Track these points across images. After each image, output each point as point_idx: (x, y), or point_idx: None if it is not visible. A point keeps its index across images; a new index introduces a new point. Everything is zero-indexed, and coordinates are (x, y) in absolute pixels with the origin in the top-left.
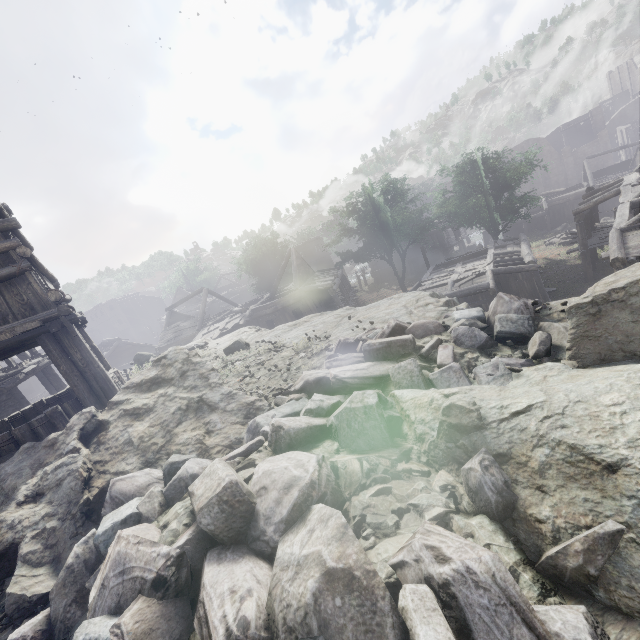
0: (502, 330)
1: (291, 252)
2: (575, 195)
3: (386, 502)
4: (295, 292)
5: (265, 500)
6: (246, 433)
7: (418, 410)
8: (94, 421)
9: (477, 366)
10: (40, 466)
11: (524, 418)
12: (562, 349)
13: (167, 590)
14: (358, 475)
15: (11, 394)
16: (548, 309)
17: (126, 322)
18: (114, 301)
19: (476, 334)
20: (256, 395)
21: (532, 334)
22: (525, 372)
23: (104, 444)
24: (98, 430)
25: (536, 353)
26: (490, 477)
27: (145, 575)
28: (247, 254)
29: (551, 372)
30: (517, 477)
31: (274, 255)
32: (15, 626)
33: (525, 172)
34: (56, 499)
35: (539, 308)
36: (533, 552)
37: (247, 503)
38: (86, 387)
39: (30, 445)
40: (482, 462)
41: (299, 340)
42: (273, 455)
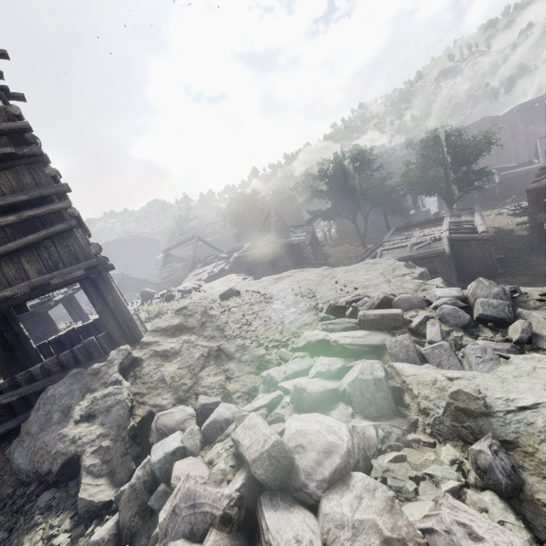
0: (484, 313)
1: (271, 210)
2: (526, 171)
3: (403, 468)
4: (273, 244)
5: (304, 458)
6: (262, 384)
7: (421, 387)
8: (130, 357)
9: (466, 347)
10: (87, 390)
11: (531, 414)
12: (542, 338)
13: (232, 526)
14: (374, 440)
15: (42, 316)
16: (524, 296)
17: (127, 258)
18: (118, 240)
19: (460, 315)
20: (256, 343)
21: (512, 320)
22: (513, 360)
23: (140, 378)
24: (133, 365)
25: (519, 340)
26: (500, 461)
27: (214, 511)
28: (231, 208)
29: (540, 364)
30: (523, 464)
31: (254, 210)
32: (86, 524)
33: (483, 149)
34: (107, 422)
35: (517, 295)
36: (540, 531)
37: (289, 458)
38: (115, 323)
39: (77, 371)
40: (491, 447)
41: (285, 293)
42: (296, 412)
